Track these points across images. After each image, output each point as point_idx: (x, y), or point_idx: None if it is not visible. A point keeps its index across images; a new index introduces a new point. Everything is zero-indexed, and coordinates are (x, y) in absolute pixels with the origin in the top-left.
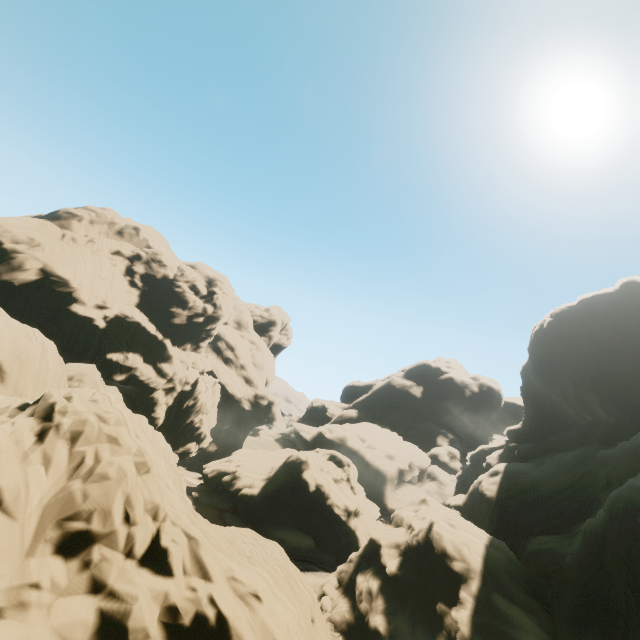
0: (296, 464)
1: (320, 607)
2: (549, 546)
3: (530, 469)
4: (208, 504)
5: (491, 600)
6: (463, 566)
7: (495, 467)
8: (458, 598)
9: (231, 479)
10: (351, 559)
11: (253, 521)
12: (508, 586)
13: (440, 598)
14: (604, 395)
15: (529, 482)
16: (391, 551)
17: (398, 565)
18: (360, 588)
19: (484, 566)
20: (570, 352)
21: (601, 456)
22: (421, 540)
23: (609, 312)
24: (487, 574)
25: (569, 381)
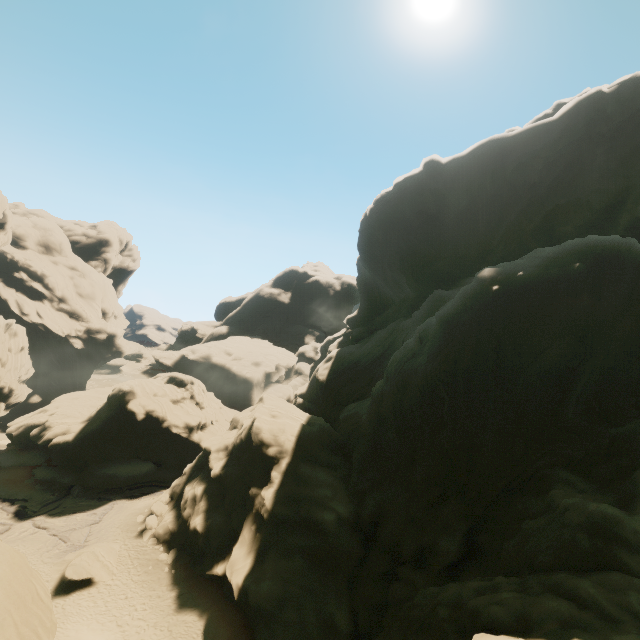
0: (118, 397)
1: (145, 527)
2: (355, 411)
3: (356, 349)
4: (13, 466)
5: (297, 471)
6: (277, 450)
7: (330, 354)
8: (270, 478)
9: (39, 431)
10: (185, 472)
11: (76, 467)
12: (317, 453)
13: (255, 483)
14: (409, 273)
15: (352, 361)
16: (219, 454)
17: (223, 465)
18: (186, 497)
19: (297, 444)
20: (386, 237)
21: (402, 327)
22: (244, 437)
23: (415, 194)
24: (298, 450)
25: (387, 265)
